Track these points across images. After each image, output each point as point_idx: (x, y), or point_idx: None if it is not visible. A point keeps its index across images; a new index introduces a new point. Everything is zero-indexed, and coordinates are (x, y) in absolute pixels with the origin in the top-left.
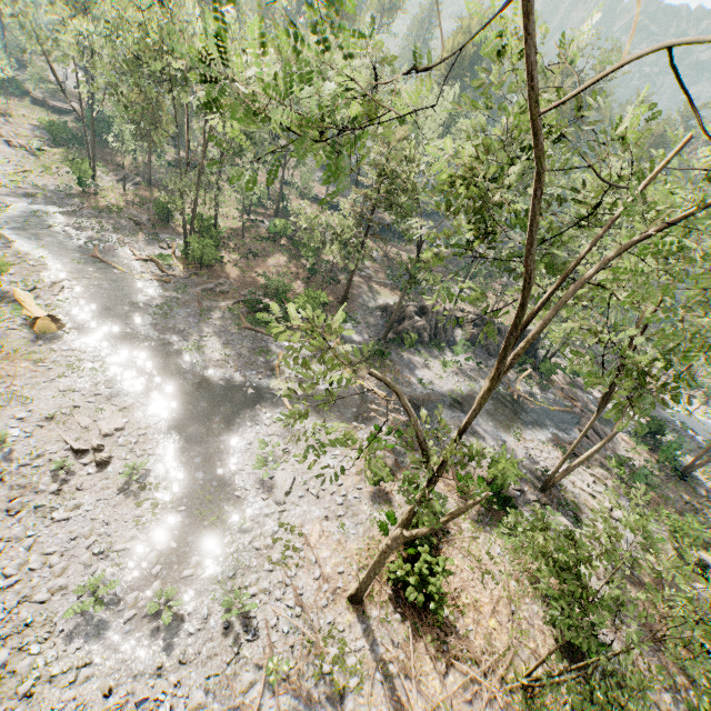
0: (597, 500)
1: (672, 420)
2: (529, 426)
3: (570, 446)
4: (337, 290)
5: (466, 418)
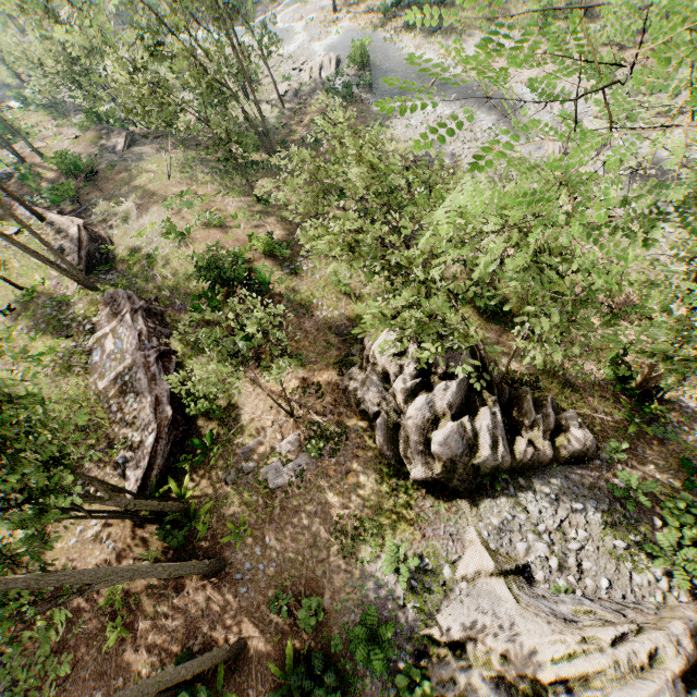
0: None
1: None
2: None
3: None
4: None
5: None
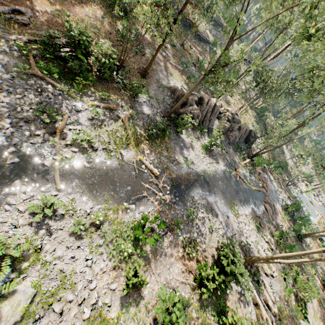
0: (268, 264)
1: (296, 196)
2: (241, 202)
3: (259, 219)
4: (141, 61)
5: None
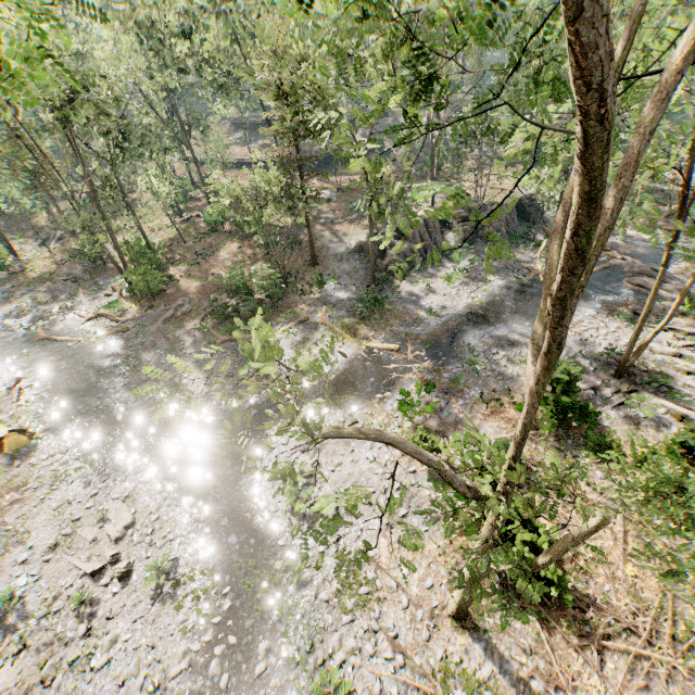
0: (686, 358)
1: None
2: None
3: (627, 307)
4: (302, 253)
5: (525, 419)
